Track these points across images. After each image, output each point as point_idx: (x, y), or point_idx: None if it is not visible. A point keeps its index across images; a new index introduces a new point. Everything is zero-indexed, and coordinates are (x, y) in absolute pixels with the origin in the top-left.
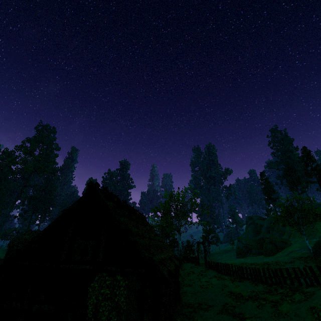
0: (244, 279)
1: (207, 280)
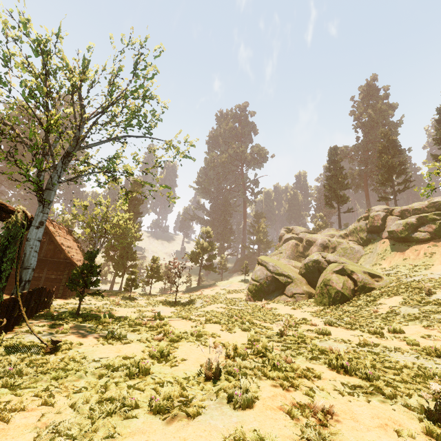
0: None
1: None
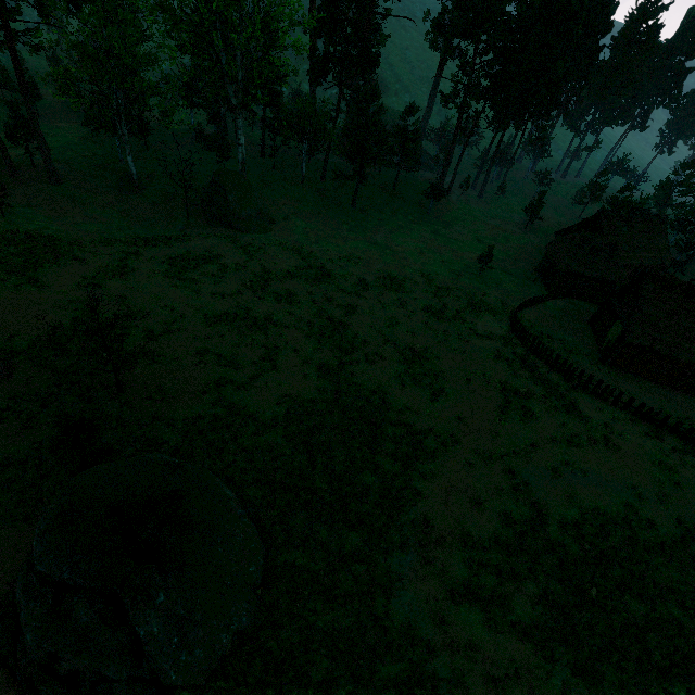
0: None
1: None
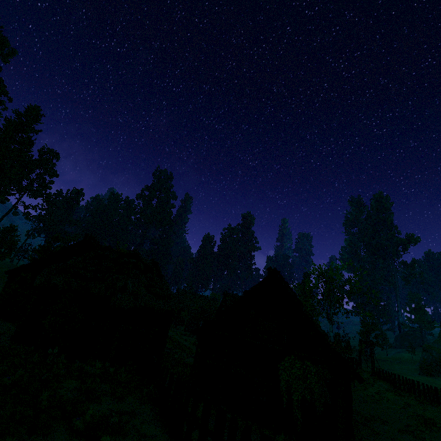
0: (438, 404)
1: (377, 392)
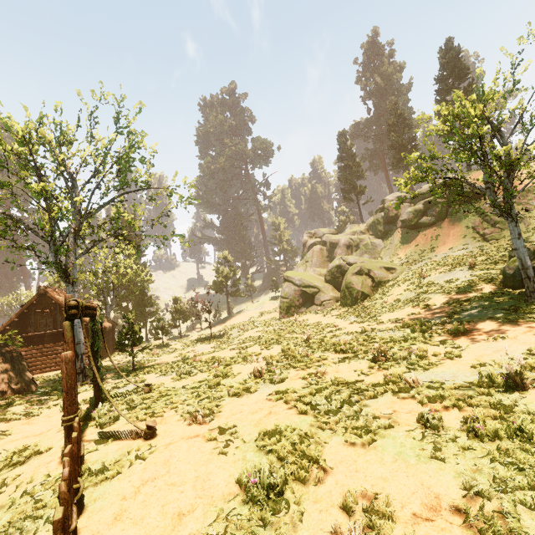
0: None
1: None
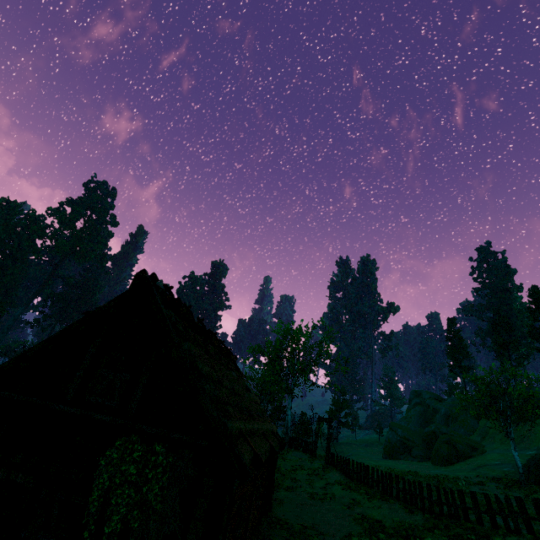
0: (391, 497)
1: (324, 486)
